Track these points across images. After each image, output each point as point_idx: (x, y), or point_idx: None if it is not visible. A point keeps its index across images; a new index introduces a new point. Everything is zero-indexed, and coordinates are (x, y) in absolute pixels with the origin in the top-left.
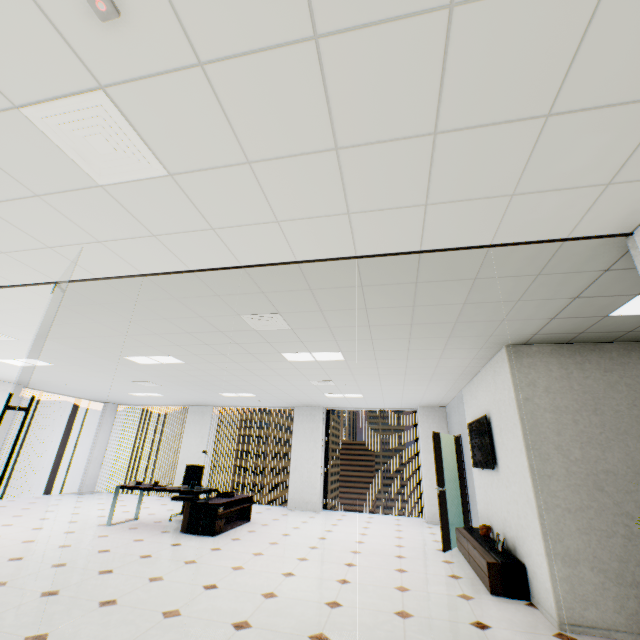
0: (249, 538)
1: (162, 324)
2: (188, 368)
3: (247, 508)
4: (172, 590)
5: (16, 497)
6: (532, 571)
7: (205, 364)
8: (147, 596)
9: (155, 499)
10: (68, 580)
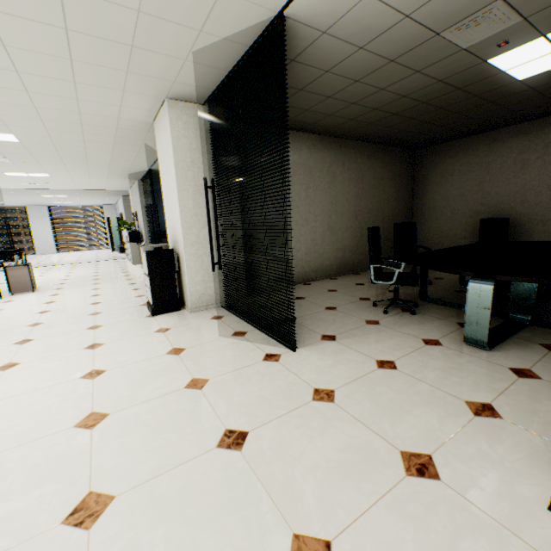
0: (34, 259)
1: None
2: None
3: (20, 254)
4: None
5: None
6: None
7: None
8: None
9: None
10: None
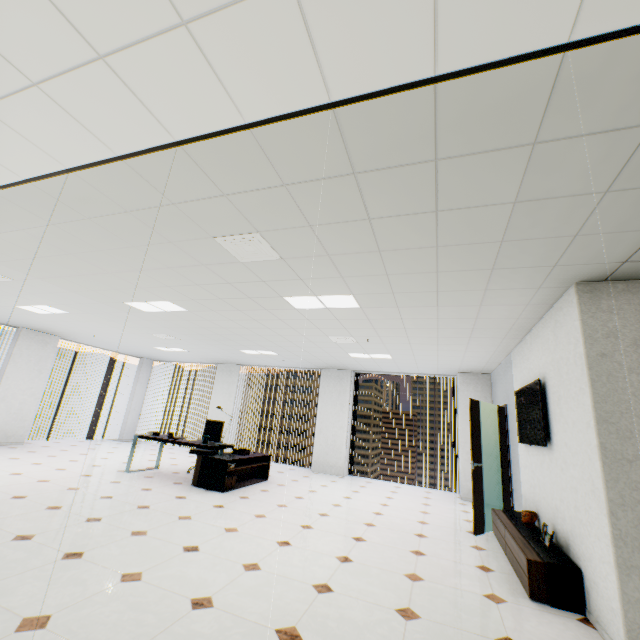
0: (258, 498)
1: (136, 255)
2: (194, 318)
3: (265, 467)
4: (148, 548)
5: (63, 439)
6: (591, 580)
7: (209, 313)
8: (118, 552)
9: (185, 451)
10: (51, 525)
